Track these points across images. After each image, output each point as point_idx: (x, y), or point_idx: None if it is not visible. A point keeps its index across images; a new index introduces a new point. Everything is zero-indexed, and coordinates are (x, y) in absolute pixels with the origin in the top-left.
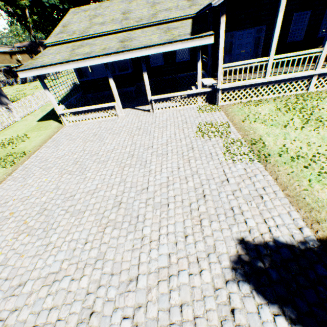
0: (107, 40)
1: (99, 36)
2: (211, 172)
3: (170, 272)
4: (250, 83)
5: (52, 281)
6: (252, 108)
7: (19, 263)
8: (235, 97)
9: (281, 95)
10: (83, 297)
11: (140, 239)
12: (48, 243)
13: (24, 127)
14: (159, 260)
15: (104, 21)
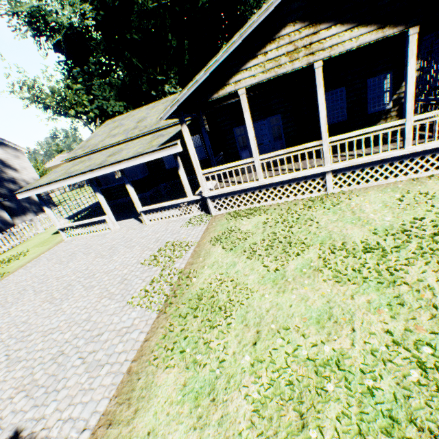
0: (106, 153)
1: (107, 148)
2: (102, 319)
3: None
4: (240, 188)
5: None
6: (242, 219)
7: None
8: (231, 205)
9: (292, 199)
10: None
11: None
12: None
13: (36, 241)
14: None
15: (118, 132)
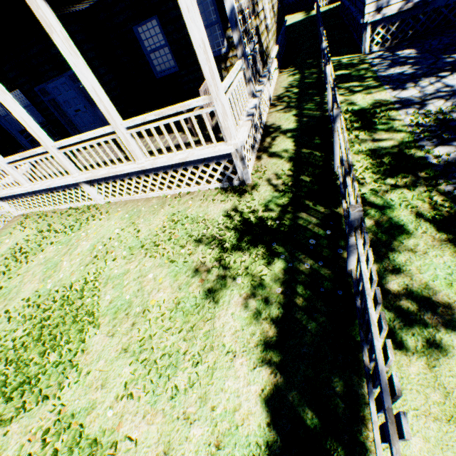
0: None
1: None
2: None
3: None
4: (12, 194)
5: None
6: (17, 232)
7: None
8: (24, 206)
9: (72, 205)
10: None
11: None
12: None
13: None
14: None
15: None
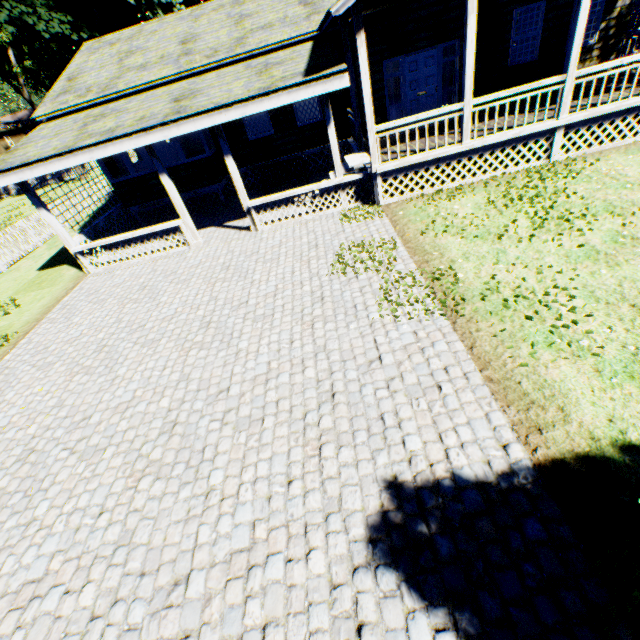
0: (151, 99)
1: (138, 91)
2: (352, 345)
3: (251, 559)
4: (435, 156)
5: (29, 599)
6: (443, 204)
7: None
8: (410, 187)
9: (500, 173)
10: (83, 626)
11: (203, 497)
12: (29, 522)
13: (12, 285)
14: (233, 537)
15: (146, 61)
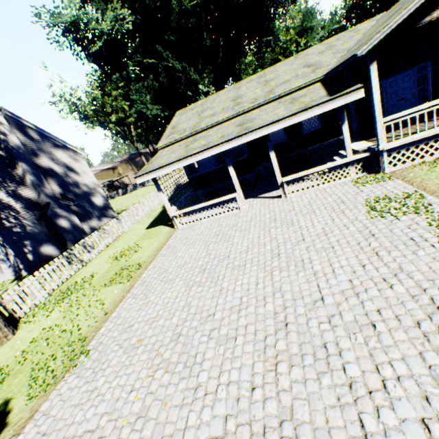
0: (221, 128)
1: (211, 127)
2: (430, 267)
3: None
4: (434, 133)
5: None
6: None
7: (163, 416)
8: (411, 157)
9: None
10: None
11: (347, 387)
12: (196, 386)
13: (133, 237)
14: (405, 432)
15: (214, 112)
